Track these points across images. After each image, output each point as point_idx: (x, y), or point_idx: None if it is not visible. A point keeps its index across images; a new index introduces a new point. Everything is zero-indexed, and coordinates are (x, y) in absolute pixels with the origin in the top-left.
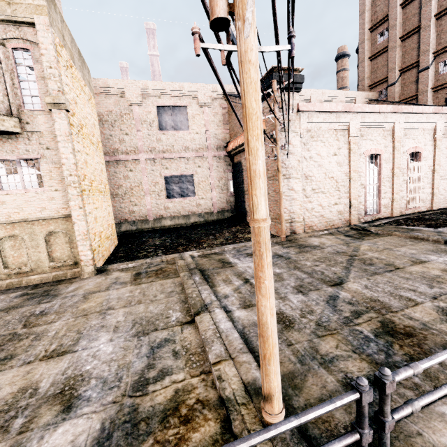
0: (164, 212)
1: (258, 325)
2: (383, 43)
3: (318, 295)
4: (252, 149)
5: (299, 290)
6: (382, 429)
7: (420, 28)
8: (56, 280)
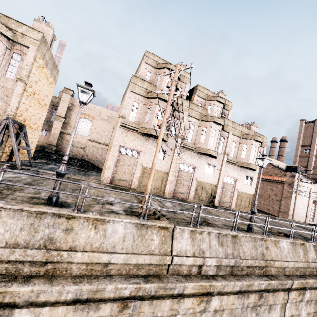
0: None
1: None
2: (306, 153)
3: None
4: None
5: None
6: None
7: None
8: (246, 212)
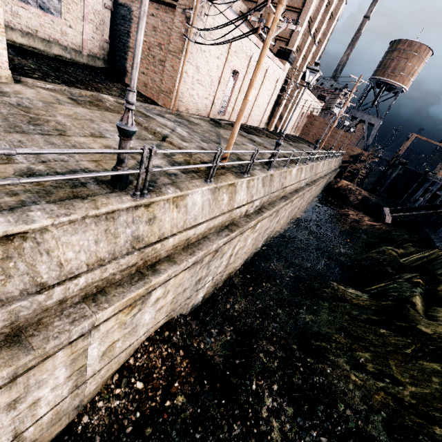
0: (10, 19)
1: (232, 135)
2: None
3: (213, 145)
4: (256, 76)
5: (204, 142)
6: (252, 163)
7: None
8: None
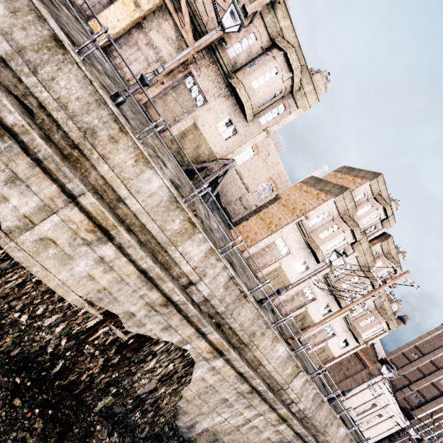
0: None
1: None
2: (412, 357)
3: None
4: None
5: None
6: None
7: (425, 376)
8: (315, 364)
